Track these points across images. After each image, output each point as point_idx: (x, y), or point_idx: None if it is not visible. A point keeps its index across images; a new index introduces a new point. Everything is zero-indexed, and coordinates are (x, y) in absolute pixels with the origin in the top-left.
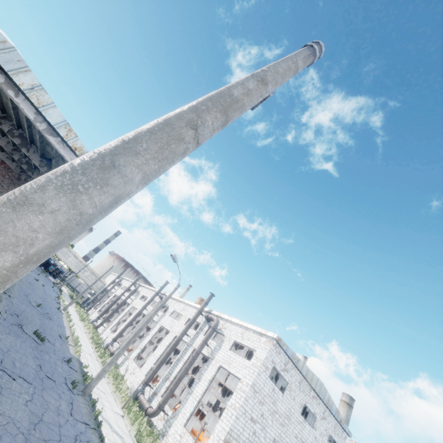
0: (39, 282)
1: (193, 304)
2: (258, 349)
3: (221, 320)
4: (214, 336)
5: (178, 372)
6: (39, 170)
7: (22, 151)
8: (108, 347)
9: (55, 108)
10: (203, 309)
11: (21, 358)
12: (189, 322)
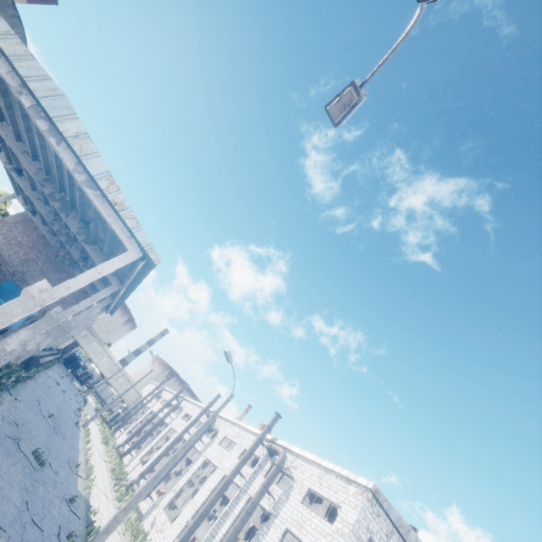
0: (61, 386)
1: (251, 428)
2: (345, 506)
3: (289, 454)
4: (279, 481)
5: (225, 535)
6: (78, 243)
7: (63, 220)
8: (132, 485)
9: (99, 158)
10: (264, 435)
11: (3, 487)
12: (244, 454)
